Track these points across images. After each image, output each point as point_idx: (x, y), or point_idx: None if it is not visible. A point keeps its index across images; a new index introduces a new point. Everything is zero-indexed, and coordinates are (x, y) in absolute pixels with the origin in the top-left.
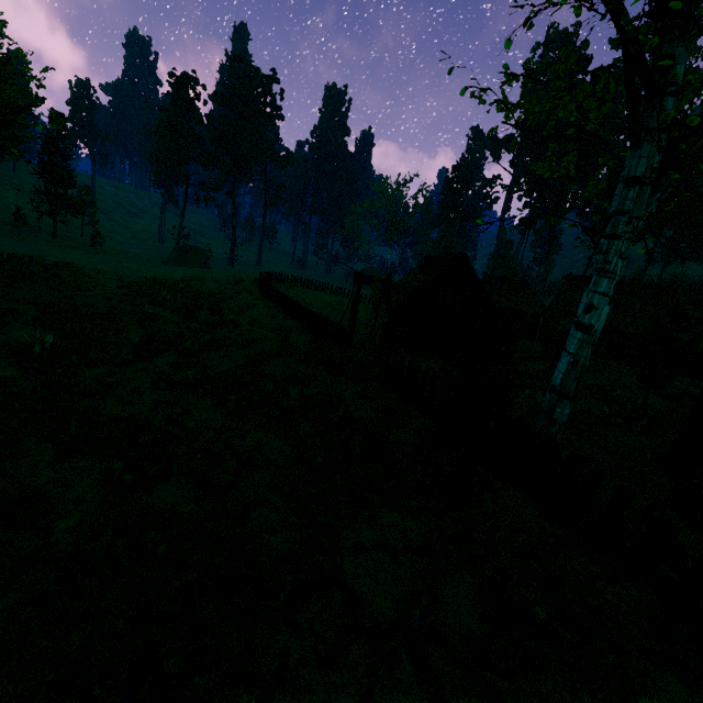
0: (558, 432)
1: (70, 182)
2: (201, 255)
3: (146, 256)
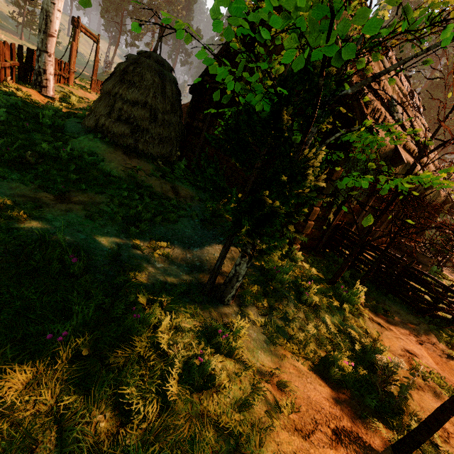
0: (39, 55)
1: (36, 3)
2: None
3: (84, 72)
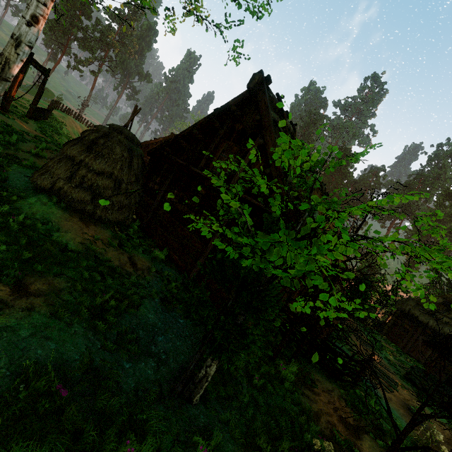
0: None
1: None
2: (50, 96)
3: None
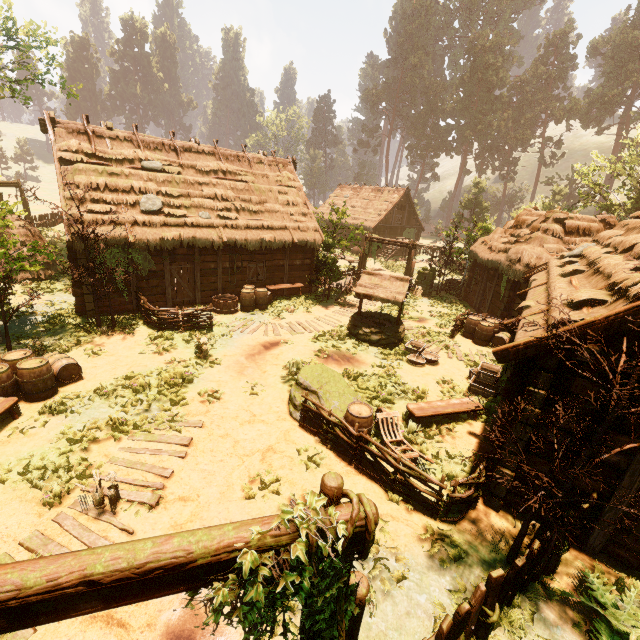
0: None
1: None
2: None
3: None
